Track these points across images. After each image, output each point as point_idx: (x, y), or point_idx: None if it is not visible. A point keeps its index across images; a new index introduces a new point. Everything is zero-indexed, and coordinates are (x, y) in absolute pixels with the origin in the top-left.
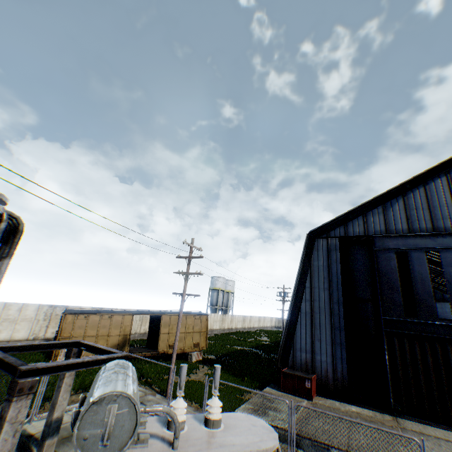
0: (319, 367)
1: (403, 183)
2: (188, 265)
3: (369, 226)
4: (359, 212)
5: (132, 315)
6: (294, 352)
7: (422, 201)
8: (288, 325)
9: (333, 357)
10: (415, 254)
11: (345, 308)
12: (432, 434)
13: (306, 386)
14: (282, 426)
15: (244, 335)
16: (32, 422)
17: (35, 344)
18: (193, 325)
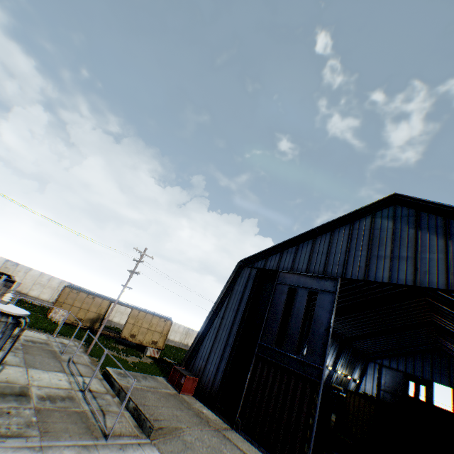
0: (206, 375)
1: (315, 228)
2: (135, 266)
3: (282, 262)
4: (279, 249)
5: (110, 301)
6: (196, 358)
7: (325, 246)
8: (200, 335)
9: (217, 369)
10: (301, 292)
11: (239, 328)
12: (236, 443)
13: (181, 381)
14: (120, 382)
15: None
16: None
17: None
18: (156, 325)
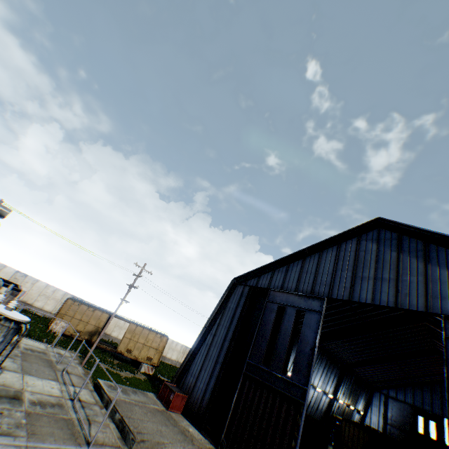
0: (195, 392)
1: (304, 248)
2: (134, 281)
3: (273, 281)
4: (271, 268)
5: (109, 314)
6: (187, 374)
7: (314, 266)
8: (192, 351)
9: (207, 386)
10: (290, 311)
11: (229, 345)
12: None
13: (170, 398)
14: (109, 394)
15: None
16: None
17: None
18: (152, 340)
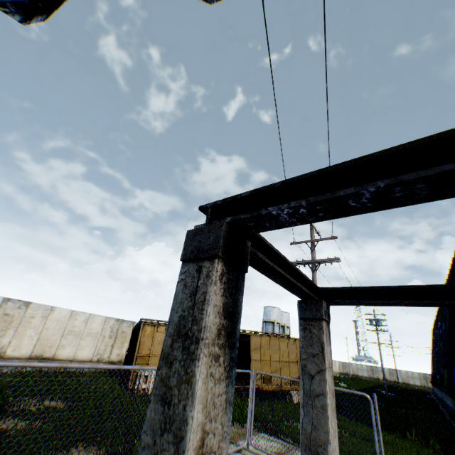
0: None
1: None
2: (313, 251)
3: None
4: None
5: None
6: None
7: None
8: None
9: None
10: None
11: None
12: None
13: None
14: None
15: None
16: None
17: (283, 257)
18: (287, 351)
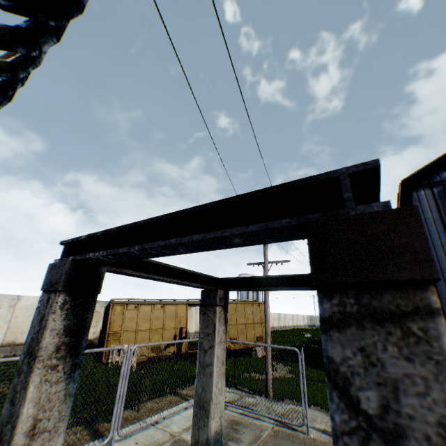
0: None
1: None
2: None
3: None
4: None
5: (186, 304)
6: None
7: None
8: None
9: None
10: None
11: None
12: None
13: None
14: None
15: (286, 333)
16: (112, 444)
17: (166, 264)
18: (252, 314)
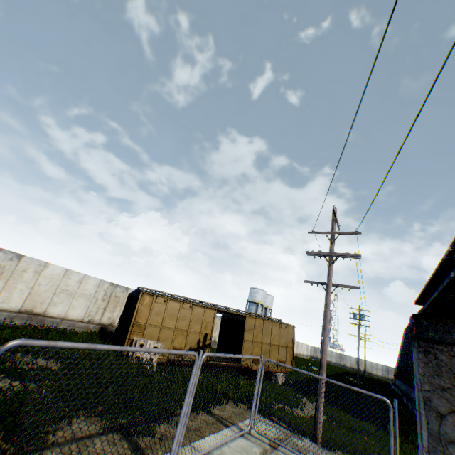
0: None
1: None
2: (333, 244)
3: None
4: None
5: (214, 309)
6: None
7: None
8: None
9: None
10: None
11: None
12: None
13: None
14: None
15: None
16: None
17: None
18: (278, 336)
